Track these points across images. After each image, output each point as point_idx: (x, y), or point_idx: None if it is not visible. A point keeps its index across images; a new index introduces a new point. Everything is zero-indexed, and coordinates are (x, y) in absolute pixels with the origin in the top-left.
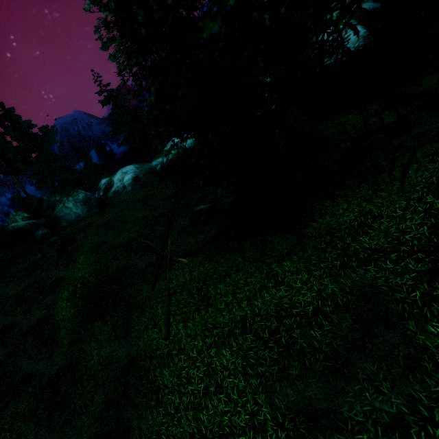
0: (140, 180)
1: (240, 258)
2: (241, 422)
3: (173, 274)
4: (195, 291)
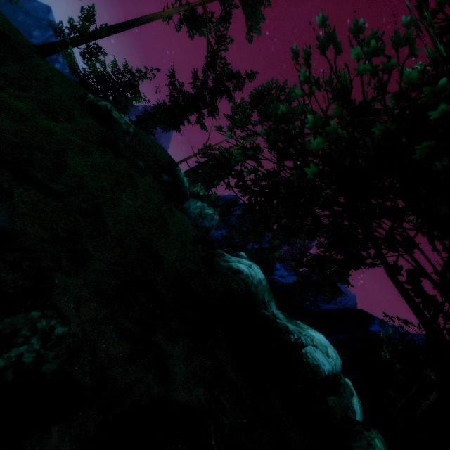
0: (234, 274)
1: None
2: None
3: None
4: None
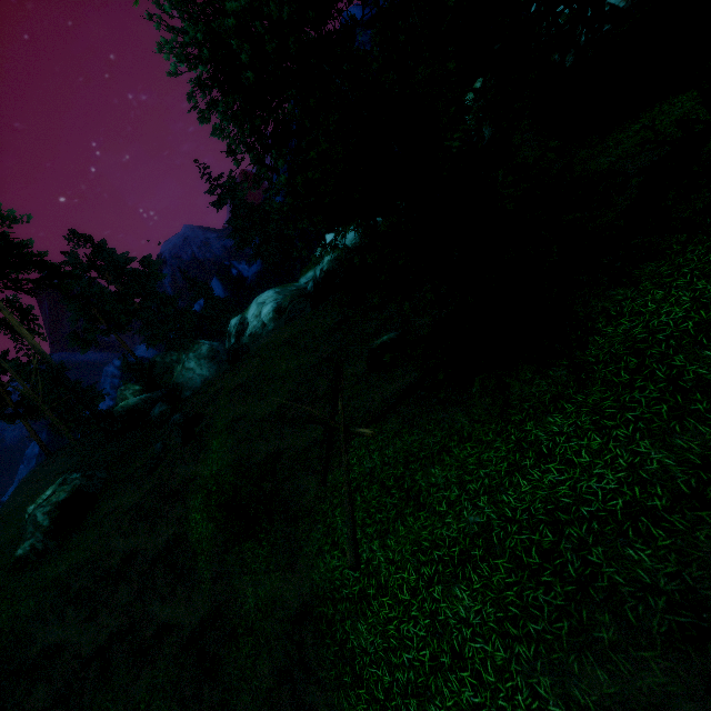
0: (285, 311)
1: (463, 417)
2: None
3: (353, 456)
4: (392, 483)
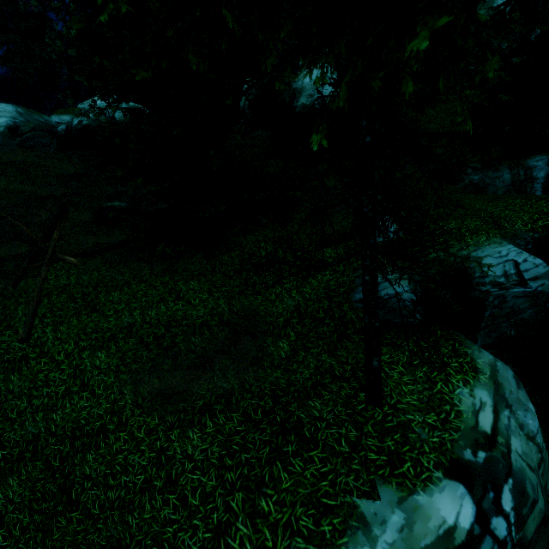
0: (21, 135)
1: (148, 270)
2: (101, 411)
3: (53, 274)
4: (79, 296)
